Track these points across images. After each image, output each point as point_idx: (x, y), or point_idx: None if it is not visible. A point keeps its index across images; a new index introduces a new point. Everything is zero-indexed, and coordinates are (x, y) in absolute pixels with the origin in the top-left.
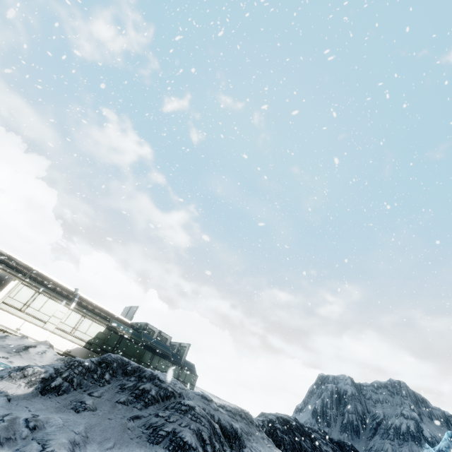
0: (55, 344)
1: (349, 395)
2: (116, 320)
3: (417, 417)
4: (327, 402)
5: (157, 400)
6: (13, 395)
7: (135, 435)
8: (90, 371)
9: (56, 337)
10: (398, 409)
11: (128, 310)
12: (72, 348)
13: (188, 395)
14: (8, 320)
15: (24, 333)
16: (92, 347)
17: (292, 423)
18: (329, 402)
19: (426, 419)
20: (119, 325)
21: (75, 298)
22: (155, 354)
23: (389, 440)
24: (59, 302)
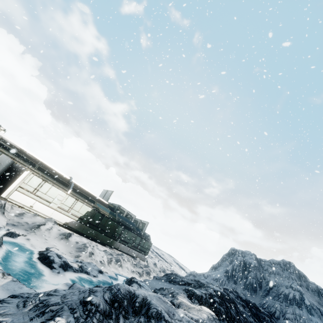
0: (57, 218)
1: (252, 266)
2: (99, 202)
3: (302, 290)
4: (236, 268)
5: None
6: None
7: None
8: (106, 316)
9: (58, 213)
10: (286, 281)
11: (105, 192)
12: (69, 221)
13: None
14: (24, 200)
15: (35, 209)
16: (82, 221)
17: (223, 294)
18: (237, 269)
19: (304, 289)
20: (101, 207)
21: (71, 186)
22: (124, 228)
23: (279, 302)
24: (60, 189)
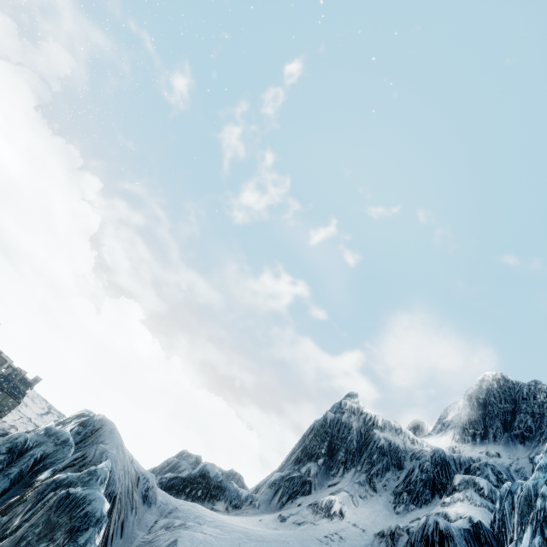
0: None
1: (179, 471)
2: None
3: None
4: (157, 471)
5: None
6: None
7: None
8: None
9: None
10: None
11: None
12: None
13: None
14: None
15: None
16: None
17: None
18: (157, 472)
19: None
20: None
21: None
22: None
23: None
24: None
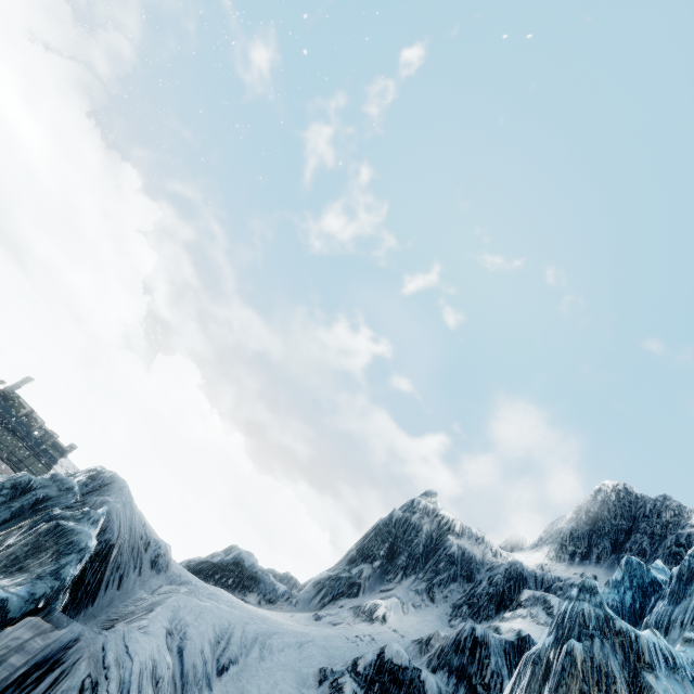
0: None
1: None
2: None
3: None
4: None
5: None
6: None
7: None
8: None
9: None
10: None
11: (25, 380)
12: None
13: None
14: None
15: None
16: None
17: None
18: None
19: None
20: None
21: None
22: (4, 425)
23: None
24: None
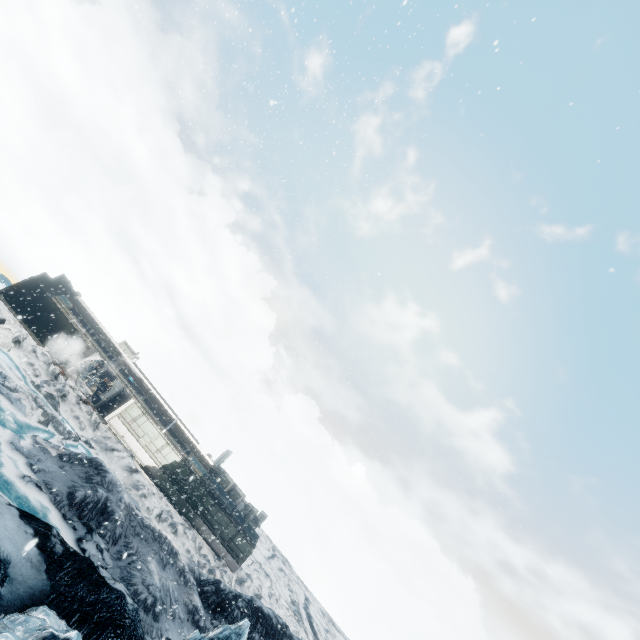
0: (142, 457)
1: None
2: (199, 457)
3: None
4: None
5: (94, 484)
6: (49, 453)
7: (67, 484)
8: (81, 460)
9: (144, 452)
10: None
11: (225, 453)
12: (152, 465)
13: (115, 494)
14: (120, 427)
15: (126, 440)
16: (166, 471)
17: (269, 619)
18: None
19: None
20: (195, 462)
21: (169, 425)
22: (216, 502)
23: None
24: (155, 425)
